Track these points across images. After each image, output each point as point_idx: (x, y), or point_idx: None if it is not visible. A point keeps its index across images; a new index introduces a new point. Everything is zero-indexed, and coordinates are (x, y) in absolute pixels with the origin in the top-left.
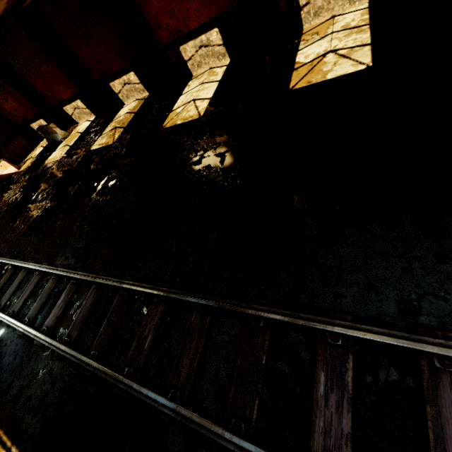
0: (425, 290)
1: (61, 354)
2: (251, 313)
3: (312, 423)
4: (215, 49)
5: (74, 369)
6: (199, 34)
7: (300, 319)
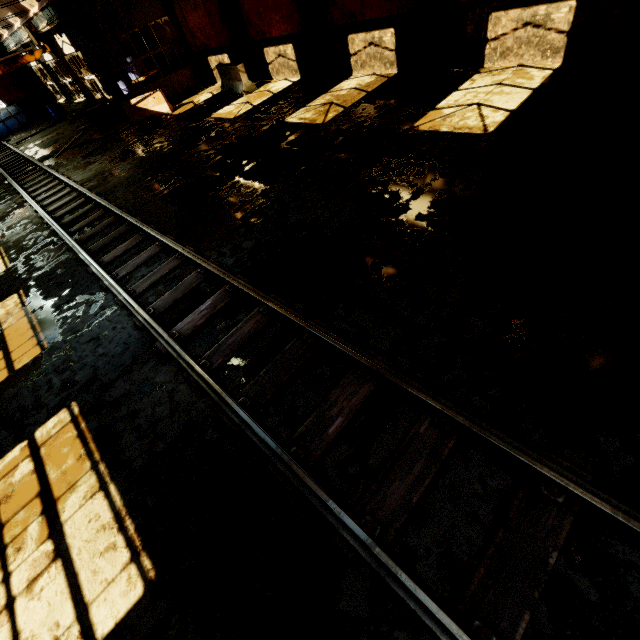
0: None
1: (192, 378)
2: (547, 474)
3: None
4: (549, 35)
5: (207, 407)
6: (537, 2)
7: None
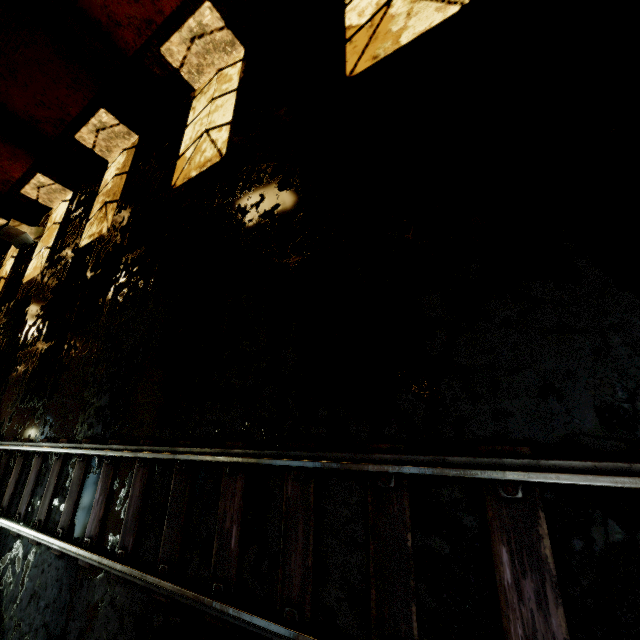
0: (638, 381)
1: (119, 576)
2: (373, 471)
3: (505, 631)
4: (216, 37)
5: (143, 594)
6: (184, 20)
7: (450, 468)
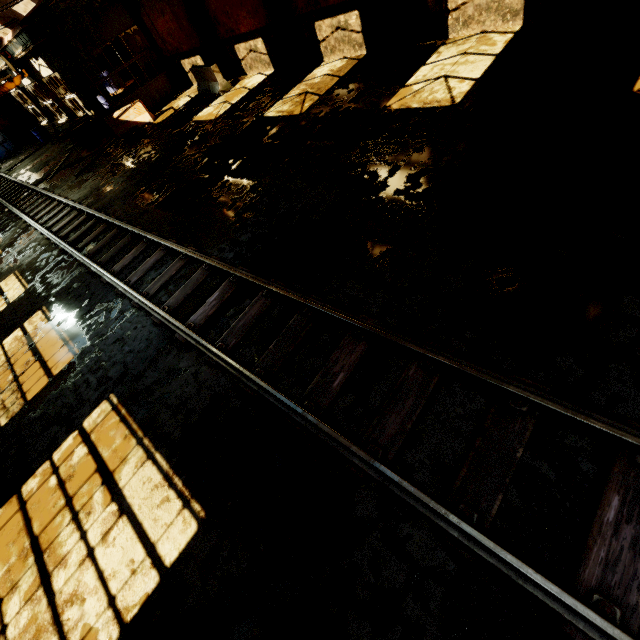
0: None
1: (212, 359)
2: (513, 391)
3: (587, 548)
4: None
5: (228, 381)
6: None
7: (596, 420)
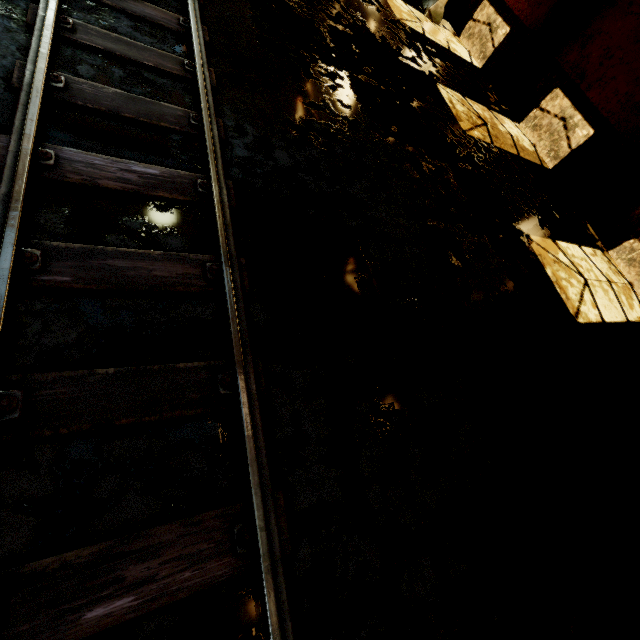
0: None
1: None
2: None
3: None
4: None
5: None
6: None
7: None
